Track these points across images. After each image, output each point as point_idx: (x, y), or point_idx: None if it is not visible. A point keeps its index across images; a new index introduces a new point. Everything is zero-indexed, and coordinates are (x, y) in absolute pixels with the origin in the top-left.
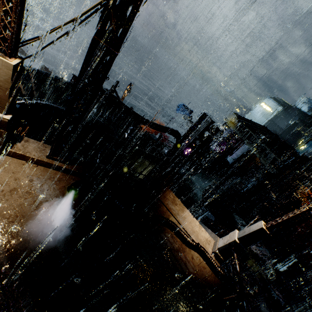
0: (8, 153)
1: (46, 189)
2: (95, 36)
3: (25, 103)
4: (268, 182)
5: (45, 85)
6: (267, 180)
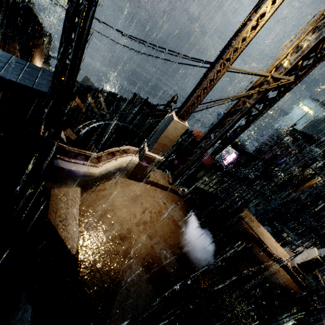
0: (146, 182)
1: (175, 210)
2: (252, 106)
3: (103, 124)
4: (321, 196)
5: (113, 104)
6: (322, 194)
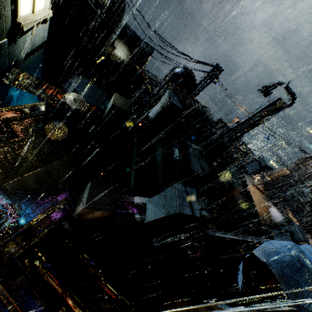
0: (254, 186)
1: (264, 201)
2: None
3: None
4: None
5: None
6: None
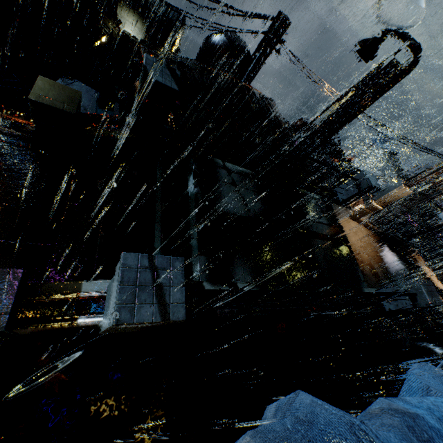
0: (357, 221)
1: (373, 242)
2: None
3: None
4: None
5: None
6: None
